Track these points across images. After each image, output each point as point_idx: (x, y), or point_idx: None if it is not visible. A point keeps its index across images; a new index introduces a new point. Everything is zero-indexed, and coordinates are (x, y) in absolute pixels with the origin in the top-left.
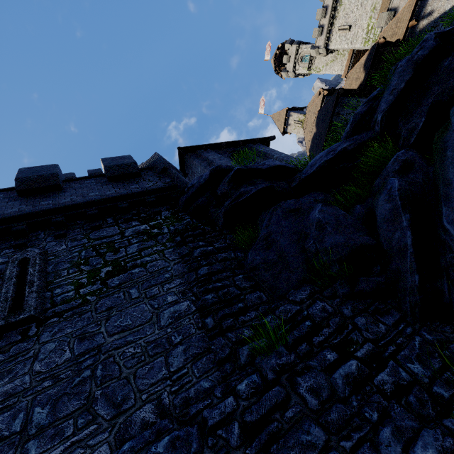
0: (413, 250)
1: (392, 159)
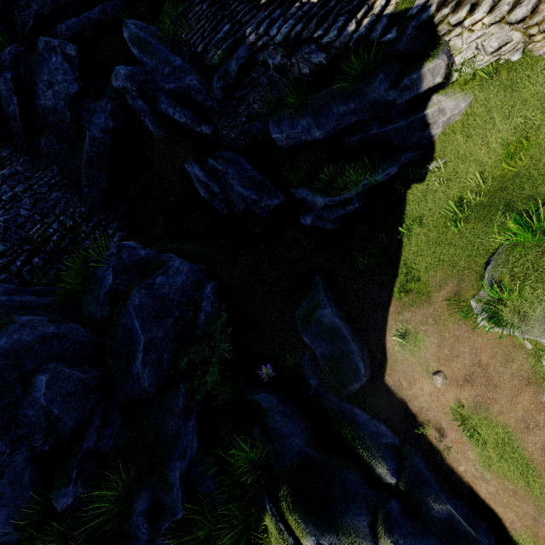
0: (20, 118)
1: (8, 50)
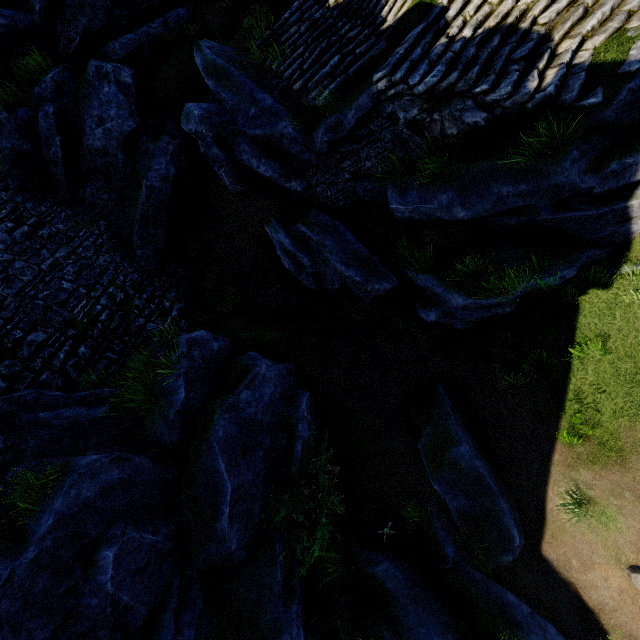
0: (63, 162)
1: (50, 77)
